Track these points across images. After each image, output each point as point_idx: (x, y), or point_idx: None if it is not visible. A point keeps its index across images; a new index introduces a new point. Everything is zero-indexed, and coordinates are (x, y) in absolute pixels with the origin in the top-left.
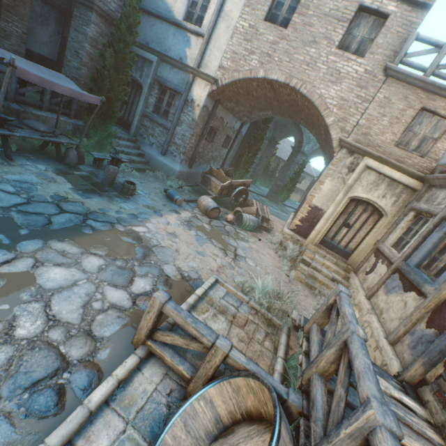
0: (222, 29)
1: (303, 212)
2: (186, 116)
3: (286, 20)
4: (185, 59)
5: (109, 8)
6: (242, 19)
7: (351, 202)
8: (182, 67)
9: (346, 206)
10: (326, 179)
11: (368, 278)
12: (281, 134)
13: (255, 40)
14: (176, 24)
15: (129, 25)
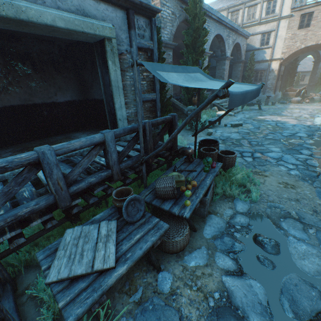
0: (279, 41)
1: None
2: (270, 76)
3: (307, 25)
4: (264, 58)
5: (243, 59)
6: (287, 34)
7: None
8: (264, 61)
9: None
10: None
11: None
12: (299, 58)
13: (295, 38)
14: (257, 49)
15: (252, 60)
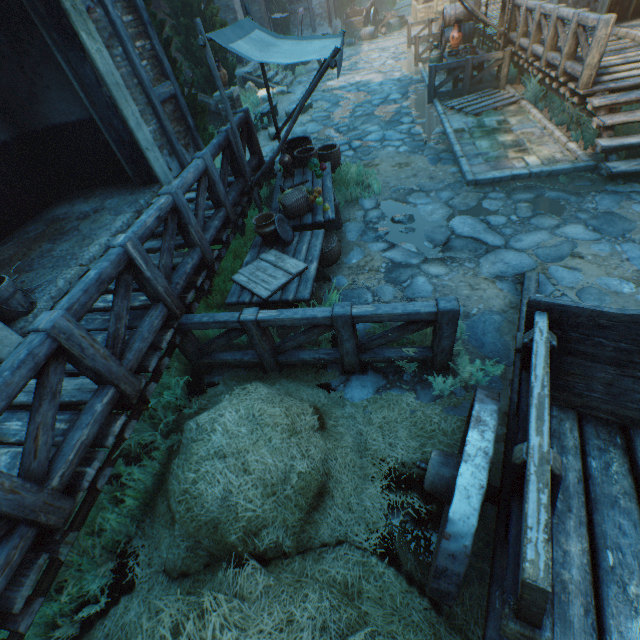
0: None
1: None
2: None
3: None
4: None
5: None
6: None
7: None
8: None
9: None
10: None
11: None
12: None
13: None
14: None
15: None
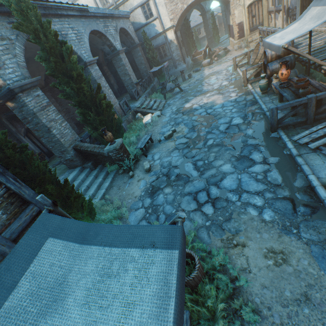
0: (161, 9)
1: (236, 30)
2: (173, 48)
3: None
4: (157, 32)
5: (137, 42)
6: None
7: (248, 8)
8: (159, 35)
9: (248, 12)
10: (234, 12)
11: (272, 23)
12: (187, 15)
13: None
14: (145, 25)
15: (147, 40)
